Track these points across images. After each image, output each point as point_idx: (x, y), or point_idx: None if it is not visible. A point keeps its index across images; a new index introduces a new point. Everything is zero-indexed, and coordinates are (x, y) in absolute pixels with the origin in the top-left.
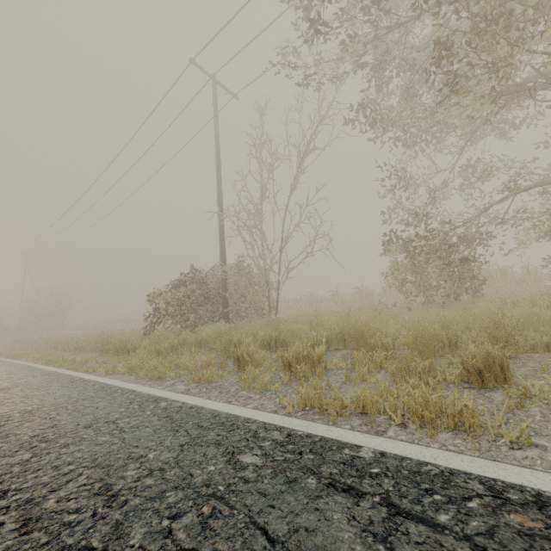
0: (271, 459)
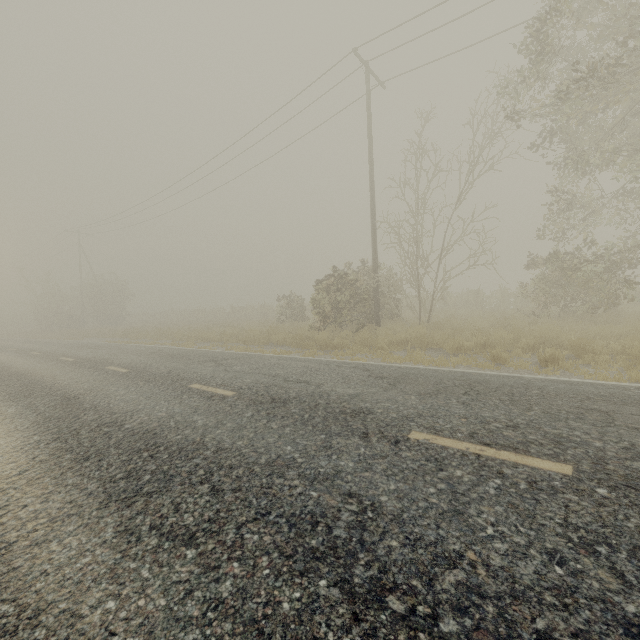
0: None
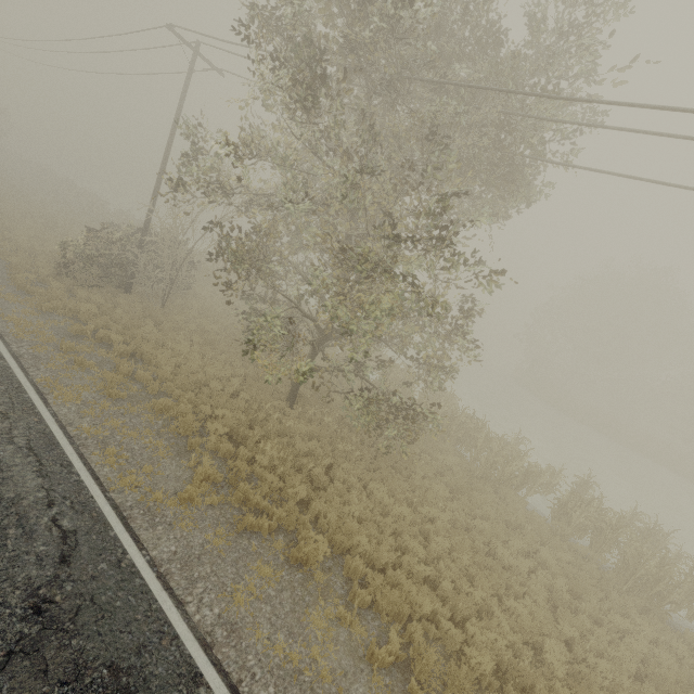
0: (7, 389)
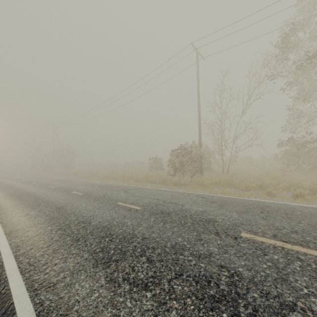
0: None
